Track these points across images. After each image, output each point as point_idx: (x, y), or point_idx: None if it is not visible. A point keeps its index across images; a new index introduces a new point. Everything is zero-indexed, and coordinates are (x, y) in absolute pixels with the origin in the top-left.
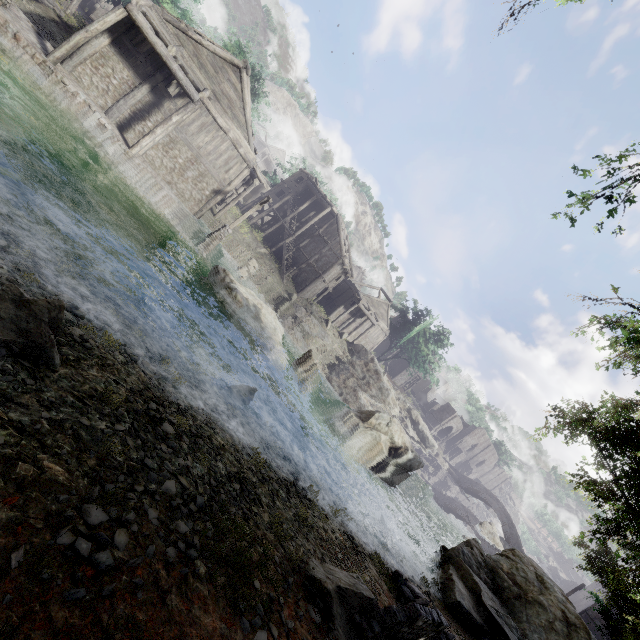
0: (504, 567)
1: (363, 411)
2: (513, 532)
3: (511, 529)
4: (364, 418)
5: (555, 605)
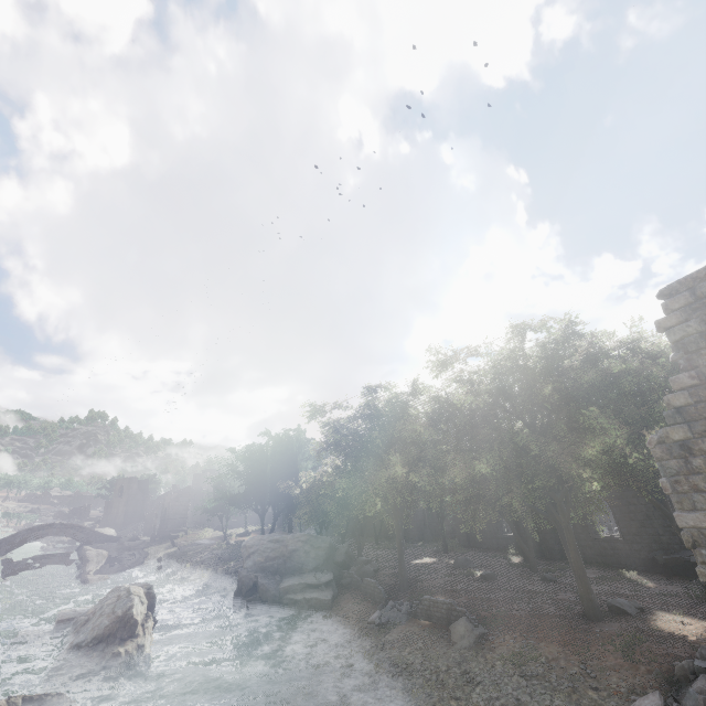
0: (261, 560)
1: (107, 632)
2: (88, 531)
3: (84, 531)
4: (129, 633)
5: (295, 543)
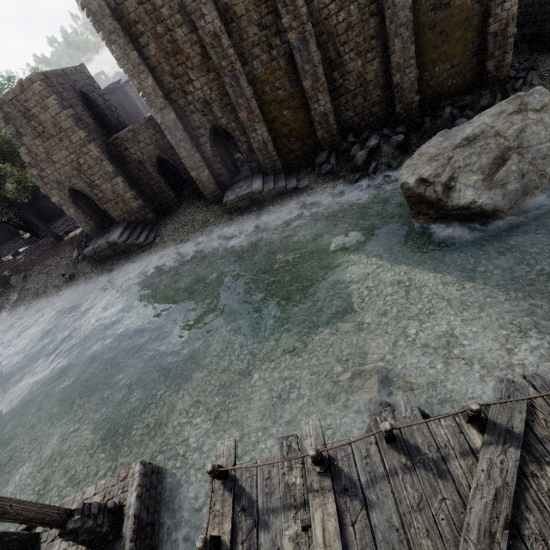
0: None
1: None
2: None
3: None
4: None
5: None
